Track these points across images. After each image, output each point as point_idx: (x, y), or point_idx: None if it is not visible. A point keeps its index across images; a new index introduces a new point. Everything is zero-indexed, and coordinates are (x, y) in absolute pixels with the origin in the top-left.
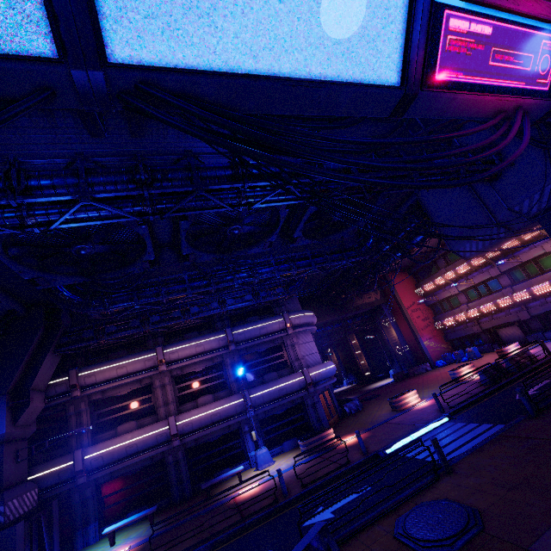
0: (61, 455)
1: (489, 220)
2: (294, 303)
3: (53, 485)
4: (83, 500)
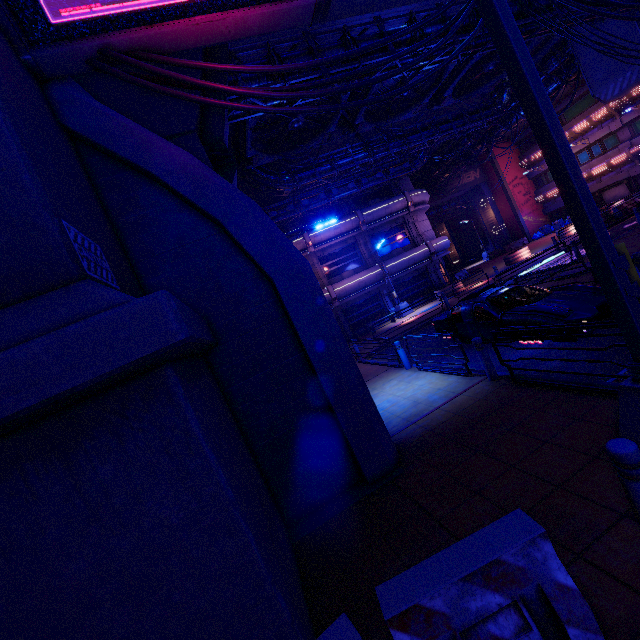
0: None
1: None
2: (409, 183)
3: None
4: None
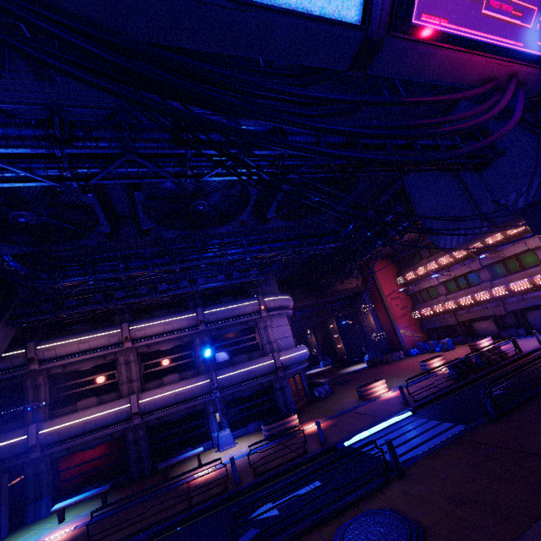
0: (16, 429)
1: (473, 212)
2: (271, 285)
3: (5, 459)
4: (37, 474)
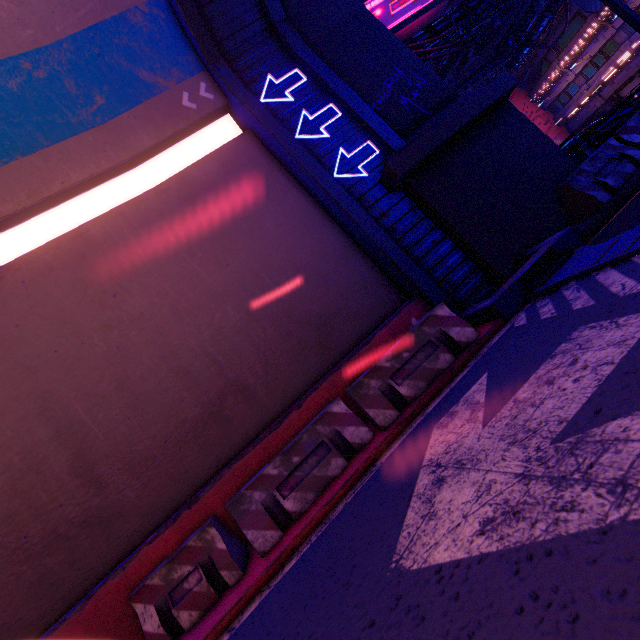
0: None
1: None
2: None
3: None
4: None
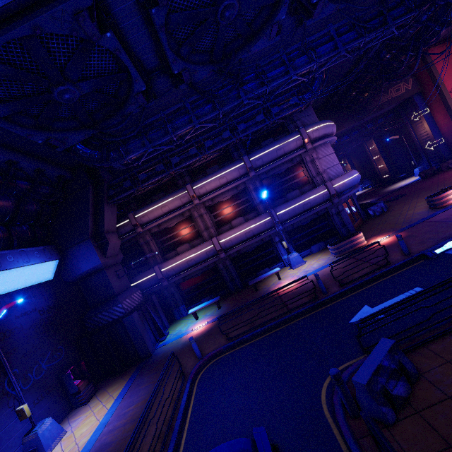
0: (147, 270)
1: None
2: (310, 115)
3: (149, 287)
4: (171, 294)
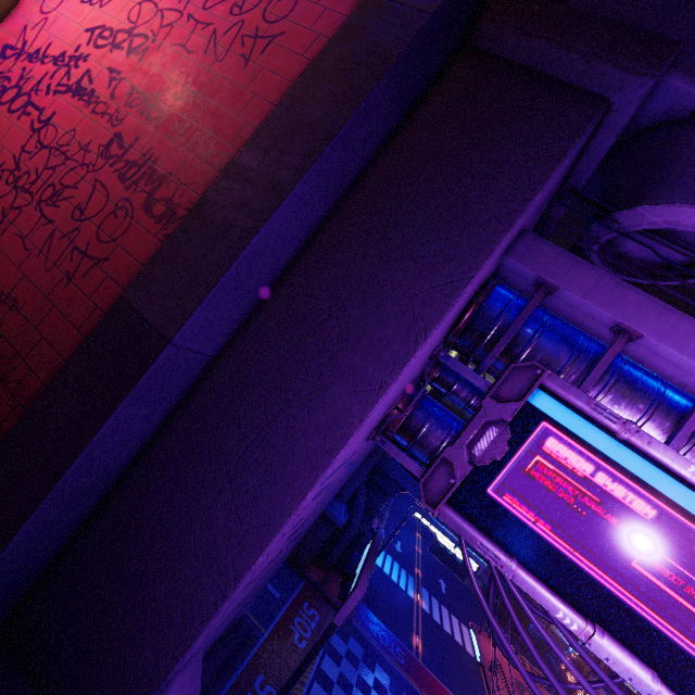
0: None
1: None
2: None
3: None
4: None
